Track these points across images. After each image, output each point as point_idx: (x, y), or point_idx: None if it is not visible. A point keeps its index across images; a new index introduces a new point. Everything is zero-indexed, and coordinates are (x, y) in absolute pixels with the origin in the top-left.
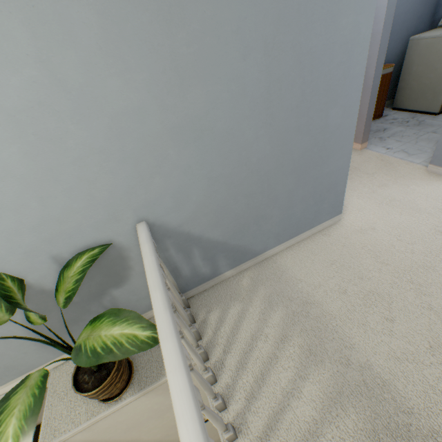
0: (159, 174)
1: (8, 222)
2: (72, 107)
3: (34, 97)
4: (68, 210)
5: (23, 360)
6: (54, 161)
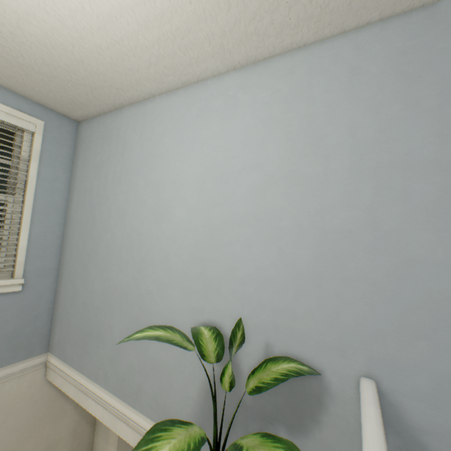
0: (427, 338)
1: (266, 295)
2: (371, 241)
3: (347, 226)
4: (308, 314)
5: (175, 412)
6: (328, 271)
